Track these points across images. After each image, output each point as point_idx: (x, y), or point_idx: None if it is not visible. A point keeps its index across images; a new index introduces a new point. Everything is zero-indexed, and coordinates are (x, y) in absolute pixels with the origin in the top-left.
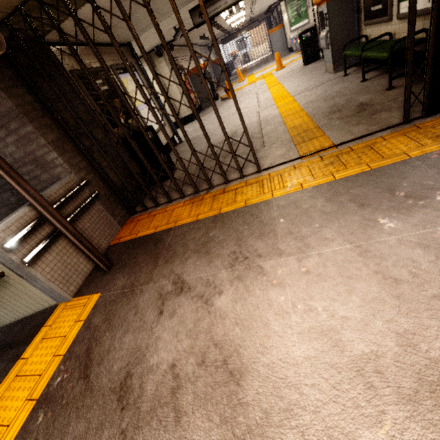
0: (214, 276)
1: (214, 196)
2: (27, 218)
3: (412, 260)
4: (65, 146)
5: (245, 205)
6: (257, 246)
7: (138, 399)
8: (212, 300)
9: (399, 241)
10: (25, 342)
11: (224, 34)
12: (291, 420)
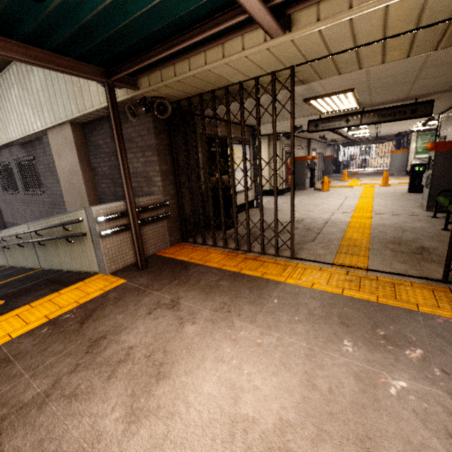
0: (200, 310)
1: (246, 258)
2: (119, 209)
3: (340, 381)
4: (168, 176)
5: (261, 276)
6: (243, 308)
7: (99, 353)
8: (185, 324)
9: (343, 363)
10: (67, 284)
11: (347, 140)
12: (169, 420)
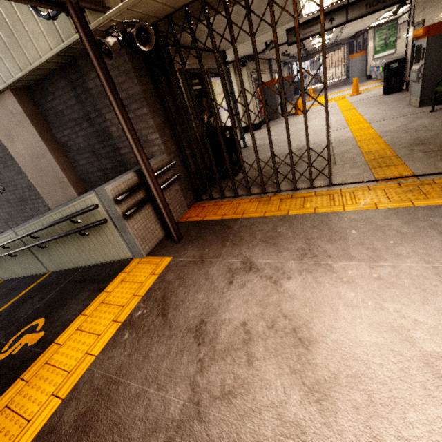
0: (283, 264)
1: (282, 199)
2: (132, 181)
3: None
4: (165, 130)
5: (315, 212)
6: (327, 248)
7: (213, 340)
8: (280, 282)
9: None
10: (105, 280)
11: (303, 53)
12: (358, 384)
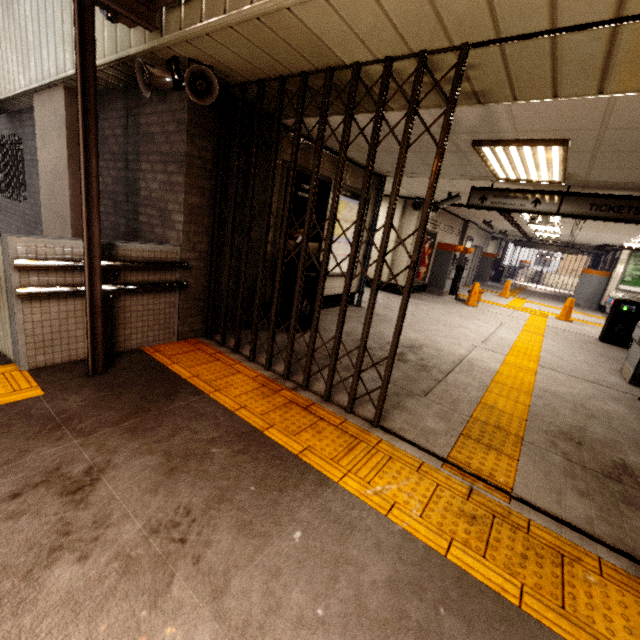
0: (123, 519)
1: (292, 402)
2: (78, 253)
3: None
4: (201, 218)
5: (298, 454)
6: (218, 538)
7: None
8: (62, 555)
9: None
10: None
11: (522, 236)
12: None
